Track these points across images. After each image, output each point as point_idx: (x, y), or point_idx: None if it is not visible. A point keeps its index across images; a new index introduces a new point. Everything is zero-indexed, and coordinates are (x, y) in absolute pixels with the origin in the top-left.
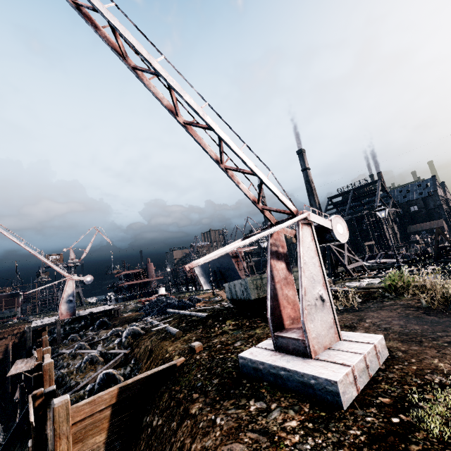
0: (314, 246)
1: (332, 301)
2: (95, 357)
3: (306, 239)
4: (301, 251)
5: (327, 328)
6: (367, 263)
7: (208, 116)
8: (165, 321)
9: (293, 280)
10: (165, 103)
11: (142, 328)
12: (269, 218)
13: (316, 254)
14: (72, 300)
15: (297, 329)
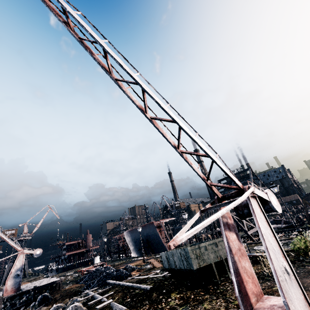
0: (263, 216)
1: (295, 273)
2: None
3: (256, 210)
4: (259, 222)
5: (303, 307)
6: None
7: (171, 112)
8: (108, 295)
9: (245, 251)
10: (137, 104)
11: (84, 303)
12: (216, 192)
13: (267, 224)
14: (19, 274)
15: (269, 309)
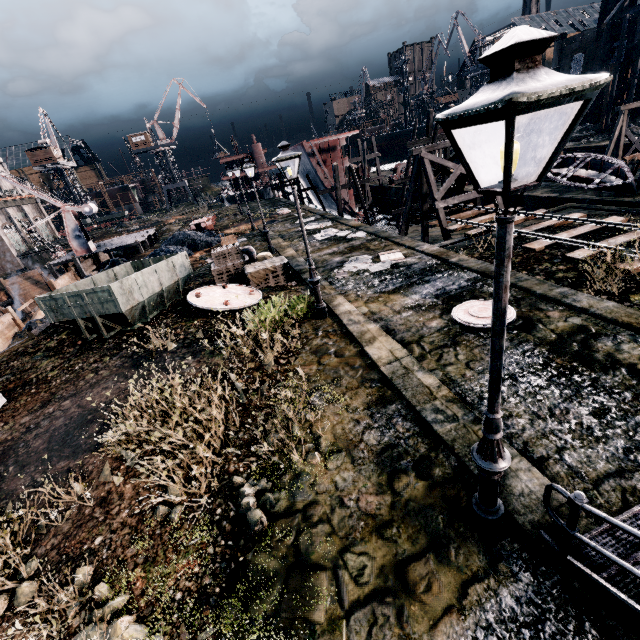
0: None
1: None
2: (34, 325)
3: None
4: None
5: None
6: (556, 175)
7: None
8: None
9: None
10: None
11: None
12: None
13: None
14: (80, 236)
15: None
